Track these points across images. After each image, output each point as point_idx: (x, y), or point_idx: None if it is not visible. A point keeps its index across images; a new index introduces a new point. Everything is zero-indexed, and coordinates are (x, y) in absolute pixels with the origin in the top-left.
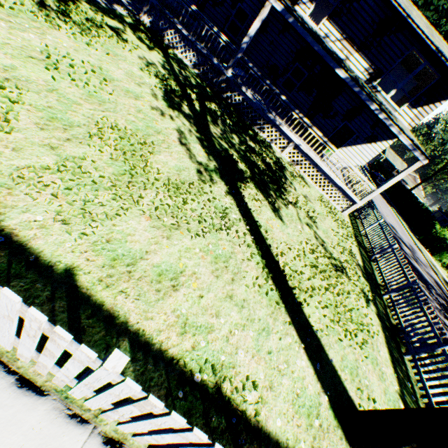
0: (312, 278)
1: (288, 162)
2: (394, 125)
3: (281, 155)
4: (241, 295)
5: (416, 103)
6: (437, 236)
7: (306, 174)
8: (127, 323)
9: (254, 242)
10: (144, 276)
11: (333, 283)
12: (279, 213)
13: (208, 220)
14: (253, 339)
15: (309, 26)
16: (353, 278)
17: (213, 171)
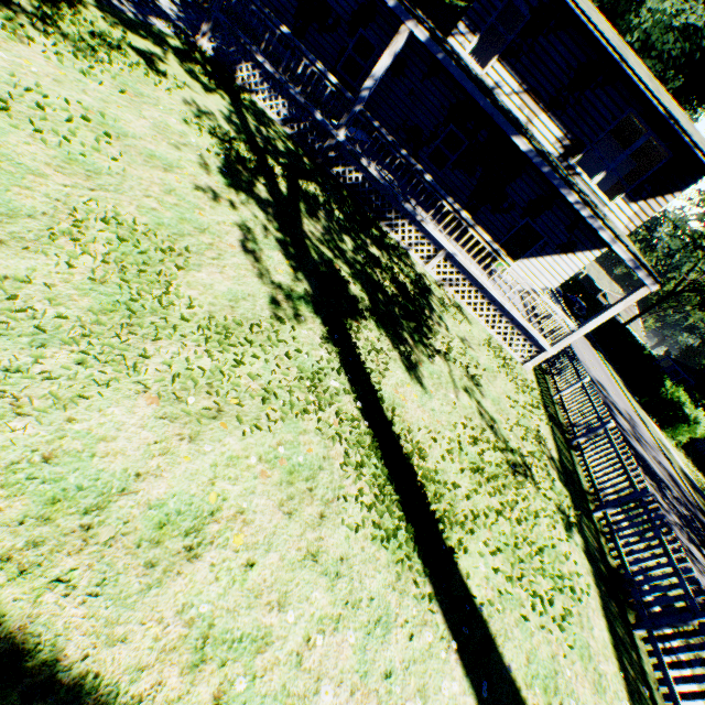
0: (474, 494)
1: (436, 280)
2: (605, 228)
3: (425, 270)
4: (336, 548)
5: (637, 195)
6: (667, 398)
7: (465, 301)
8: (57, 662)
9: (369, 433)
10: (123, 532)
11: (510, 498)
12: (418, 371)
13: (283, 395)
14: (356, 649)
15: (470, 69)
16: (543, 485)
17: (302, 299)
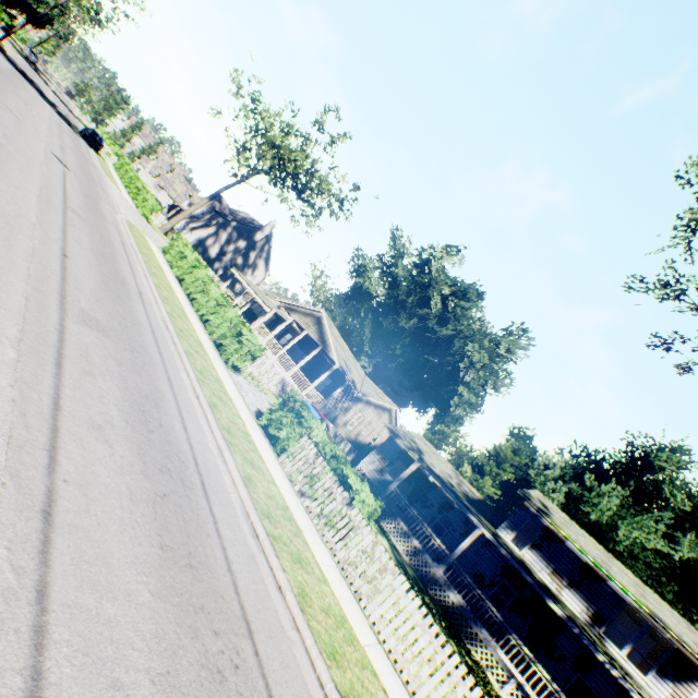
0: None
1: None
2: (634, 690)
3: (501, 693)
4: None
5: (664, 674)
6: None
7: None
8: None
9: None
10: None
11: None
12: None
13: None
14: None
15: (513, 551)
16: None
17: None
